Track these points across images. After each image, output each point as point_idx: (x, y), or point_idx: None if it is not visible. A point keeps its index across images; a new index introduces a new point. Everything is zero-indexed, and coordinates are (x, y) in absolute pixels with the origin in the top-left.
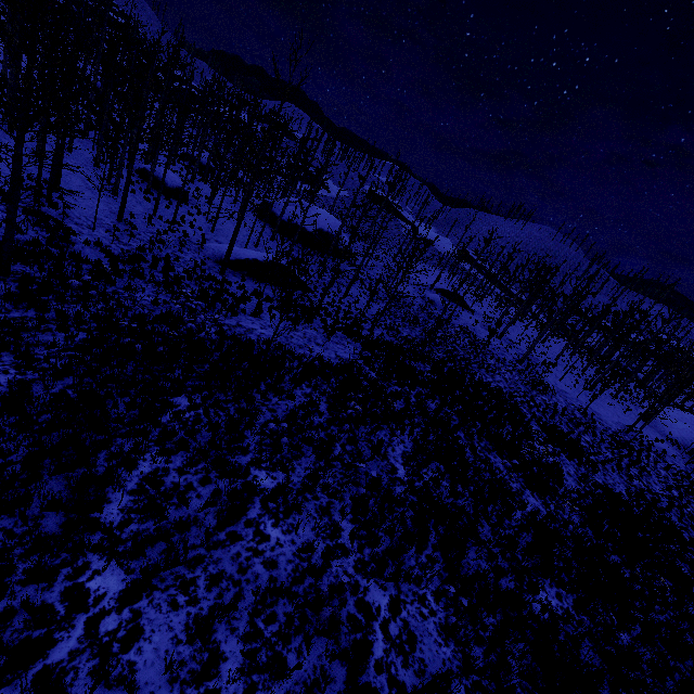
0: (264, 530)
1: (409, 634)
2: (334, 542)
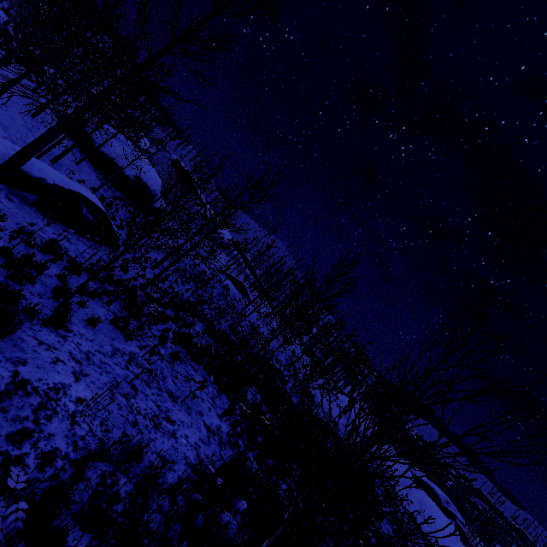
0: None
1: None
2: None
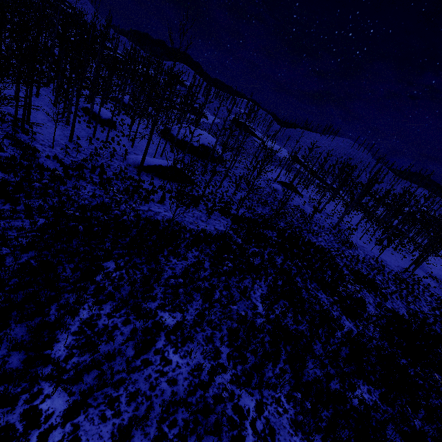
0: (167, 356)
1: (270, 429)
2: (216, 362)
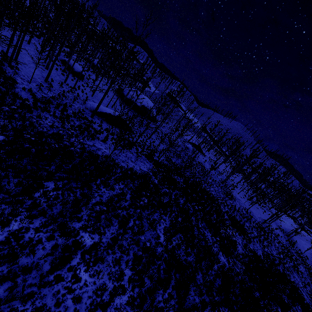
0: (78, 274)
1: None
2: (119, 283)
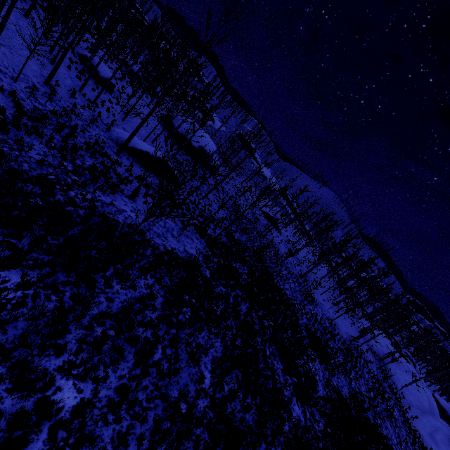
0: None
1: None
2: None
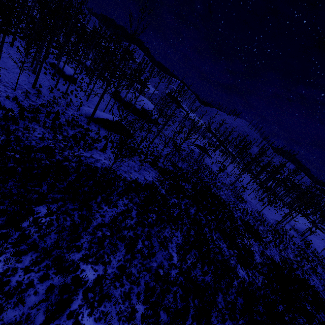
0: (81, 320)
1: None
2: (130, 324)
